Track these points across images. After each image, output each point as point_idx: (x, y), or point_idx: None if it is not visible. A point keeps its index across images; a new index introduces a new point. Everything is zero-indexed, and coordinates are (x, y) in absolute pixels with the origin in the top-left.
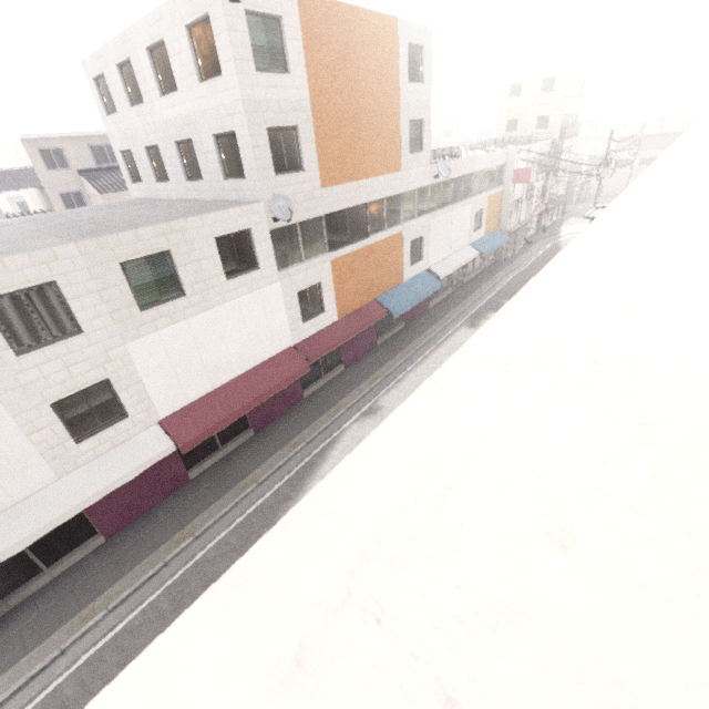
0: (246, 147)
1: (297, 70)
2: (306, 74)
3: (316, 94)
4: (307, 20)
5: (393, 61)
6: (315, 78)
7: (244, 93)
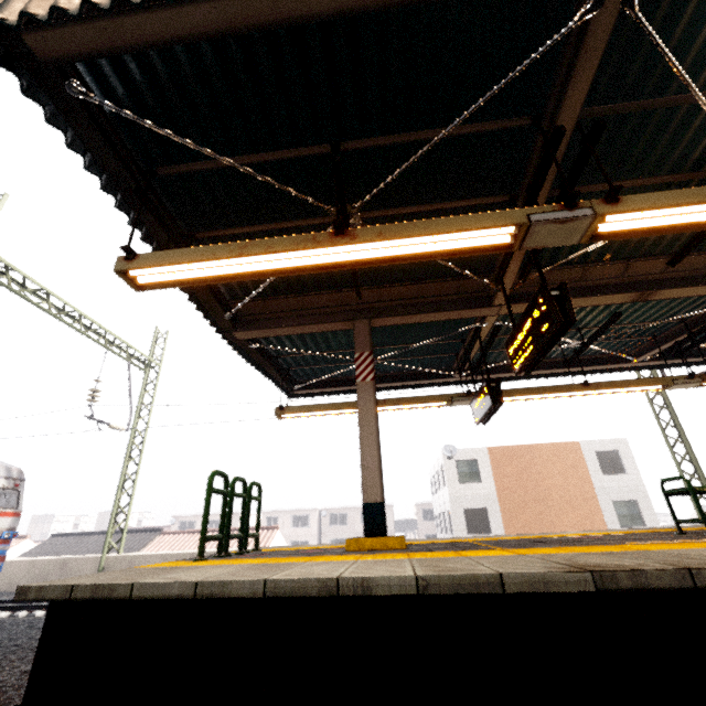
0: (451, 518)
1: (487, 480)
2: (493, 481)
3: (502, 490)
4: (494, 457)
5: (579, 464)
6: (501, 482)
7: (450, 493)
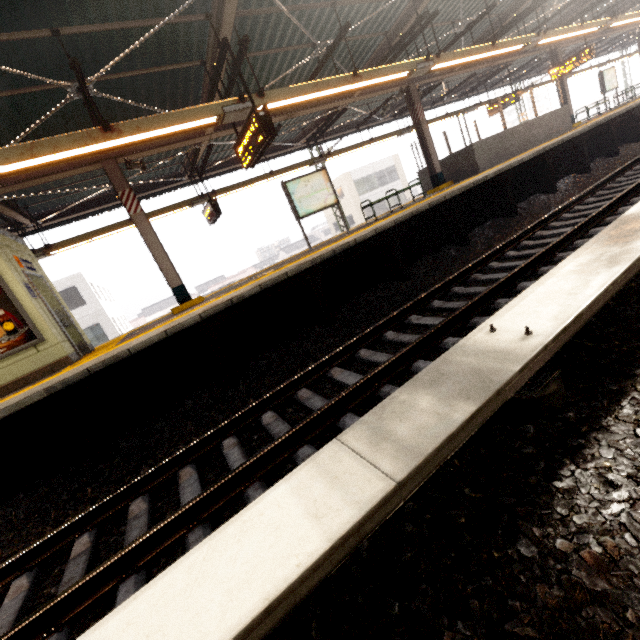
0: None
1: None
2: None
3: None
4: None
5: None
6: None
7: None
